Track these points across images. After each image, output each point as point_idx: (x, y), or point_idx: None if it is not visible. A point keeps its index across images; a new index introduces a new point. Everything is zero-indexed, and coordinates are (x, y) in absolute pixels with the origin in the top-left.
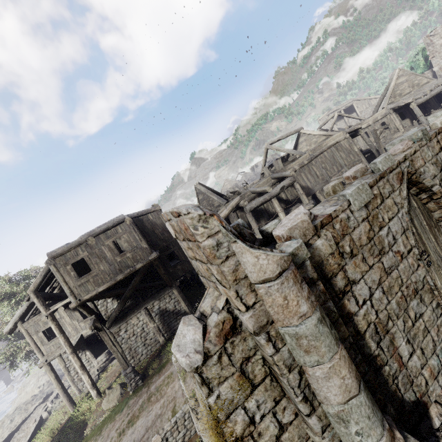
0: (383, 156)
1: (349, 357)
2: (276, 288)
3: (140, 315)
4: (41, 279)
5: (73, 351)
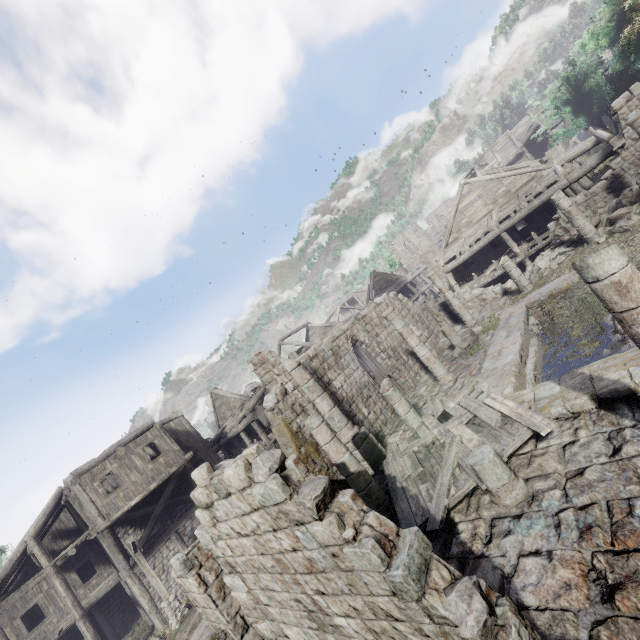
0: (336, 330)
1: (329, 396)
2: (297, 370)
3: (170, 542)
4: (45, 518)
5: (84, 614)
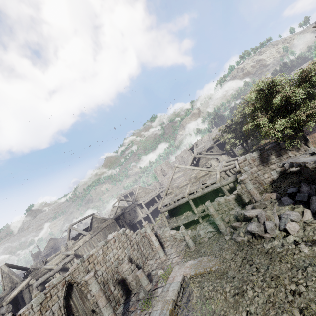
0: (57, 277)
1: None
2: None
3: None
4: None
5: None
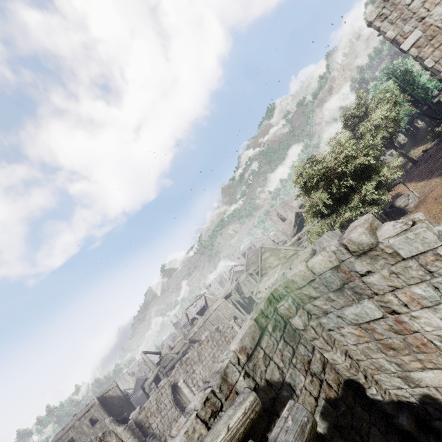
0: (163, 380)
1: None
2: (123, 433)
3: None
4: None
5: None
